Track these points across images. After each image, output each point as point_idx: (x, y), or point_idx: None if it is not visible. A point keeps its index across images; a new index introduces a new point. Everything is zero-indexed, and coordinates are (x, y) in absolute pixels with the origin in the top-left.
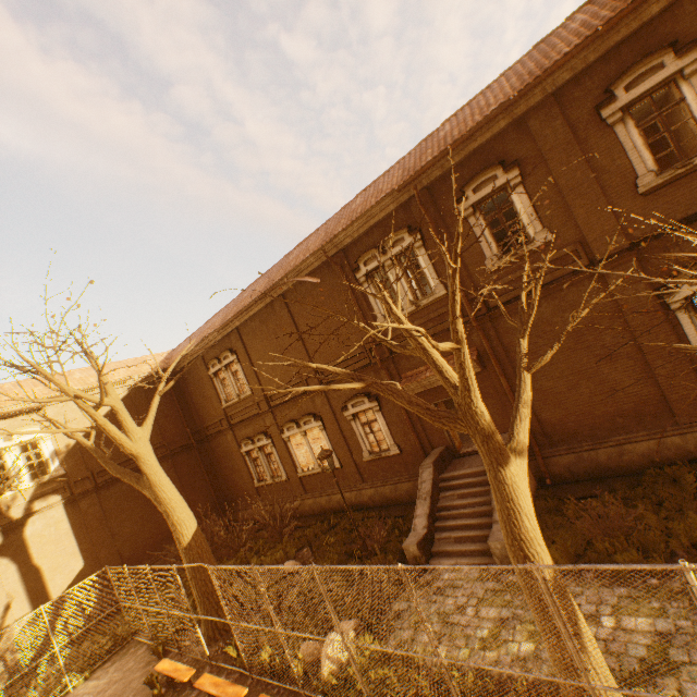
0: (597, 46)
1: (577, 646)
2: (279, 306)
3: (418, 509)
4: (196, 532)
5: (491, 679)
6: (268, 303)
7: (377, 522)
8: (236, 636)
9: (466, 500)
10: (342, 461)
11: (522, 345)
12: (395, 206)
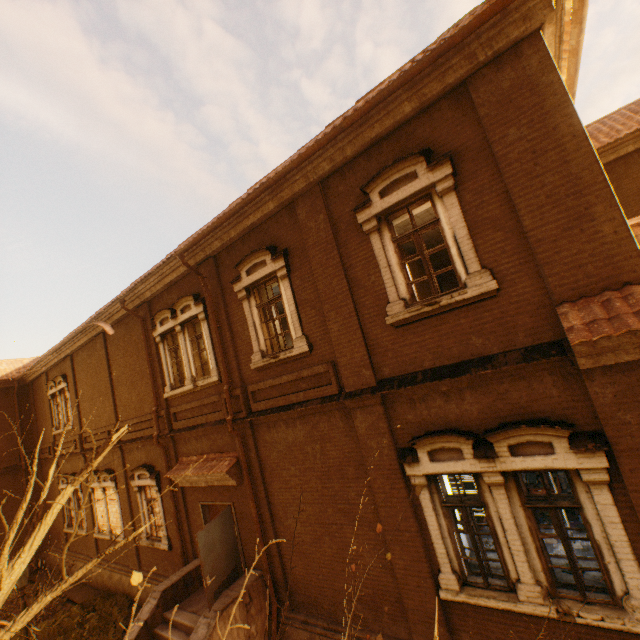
0: (352, 138)
1: None
2: (100, 344)
3: None
4: None
5: None
6: (92, 338)
7: None
8: None
9: None
10: (126, 535)
11: None
12: (185, 269)
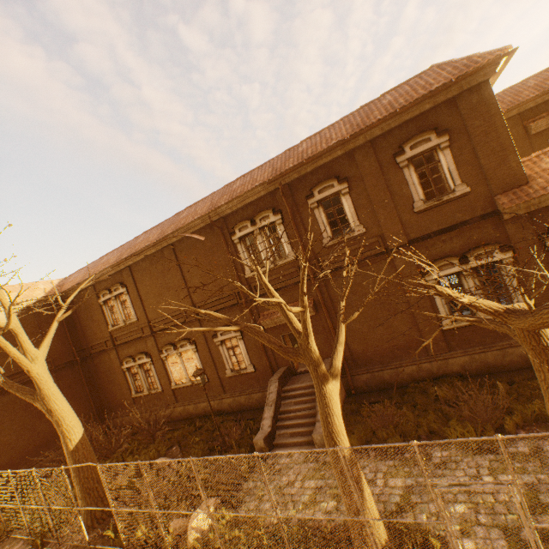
0: (396, 119)
1: (360, 495)
2: (168, 253)
3: (266, 413)
4: (83, 437)
5: (309, 524)
6: (159, 249)
7: (234, 423)
8: (117, 520)
9: (300, 406)
10: (209, 376)
11: (341, 306)
12: (265, 193)
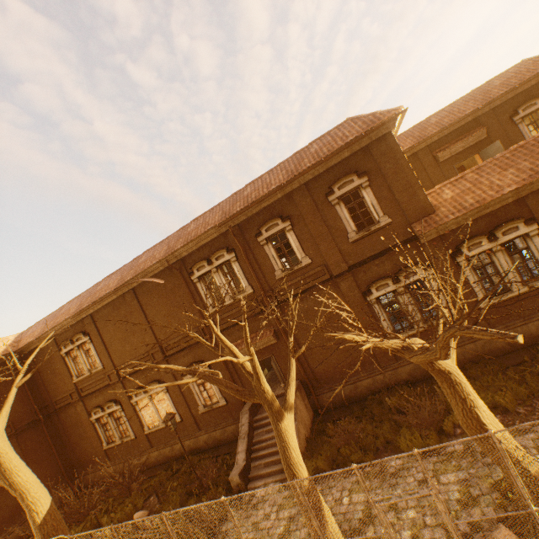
0: (323, 165)
1: (318, 522)
2: (130, 297)
3: (240, 446)
4: (51, 507)
5: None
6: (120, 295)
7: (210, 462)
8: None
9: (271, 434)
10: (182, 415)
11: (290, 342)
12: (218, 234)
